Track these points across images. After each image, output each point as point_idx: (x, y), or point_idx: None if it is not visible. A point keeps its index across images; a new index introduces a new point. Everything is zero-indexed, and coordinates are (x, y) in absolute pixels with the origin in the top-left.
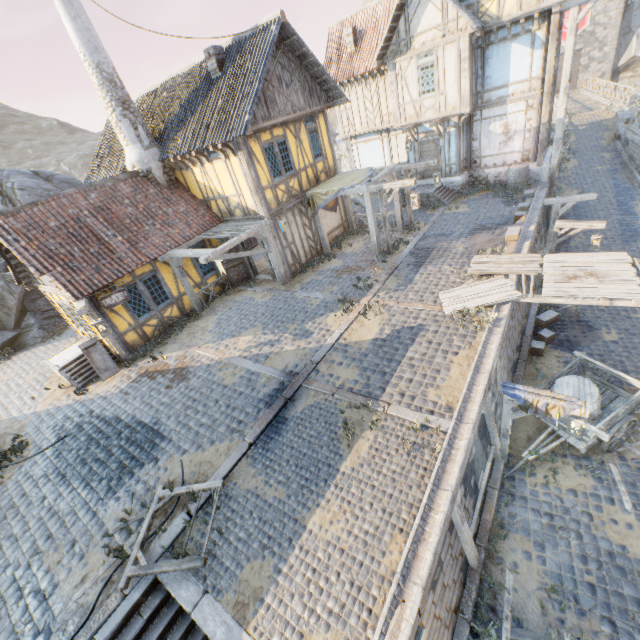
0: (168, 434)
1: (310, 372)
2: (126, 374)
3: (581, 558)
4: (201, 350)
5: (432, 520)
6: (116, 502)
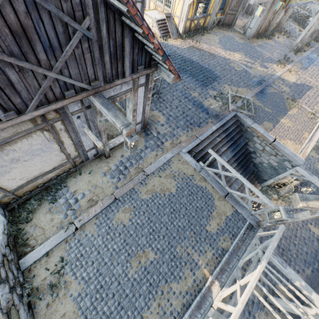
0: (219, 76)
1: (272, 81)
2: (183, 42)
3: (309, 168)
4: (218, 50)
5: (316, 133)
6: (209, 89)
